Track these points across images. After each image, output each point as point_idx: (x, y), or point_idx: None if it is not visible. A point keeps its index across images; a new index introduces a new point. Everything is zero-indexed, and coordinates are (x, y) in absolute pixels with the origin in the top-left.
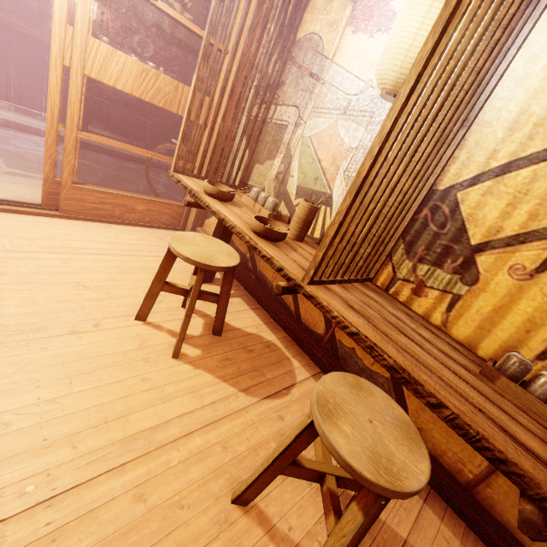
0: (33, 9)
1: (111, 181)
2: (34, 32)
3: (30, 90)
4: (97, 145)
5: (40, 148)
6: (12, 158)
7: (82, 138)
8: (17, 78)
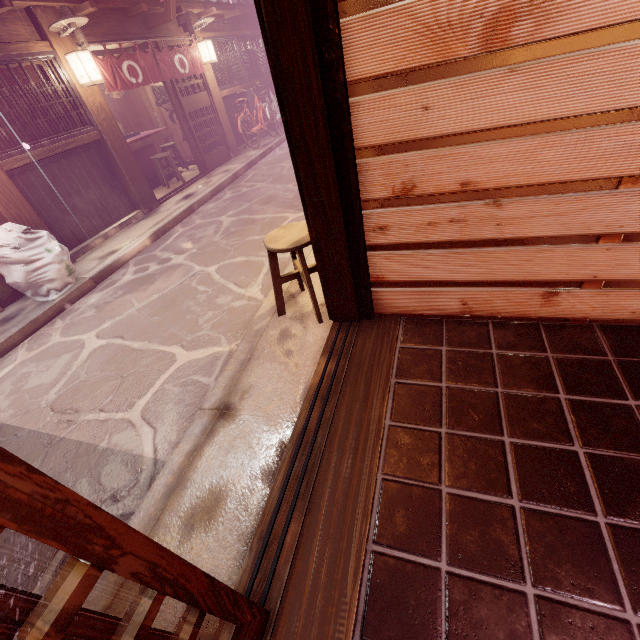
0: (61, 116)
1: (282, 202)
2: (78, 140)
3: (108, 202)
4: (197, 202)
5: (209, 227)
6: (247, 234)
7: (182, 205)
8: (95, 199)
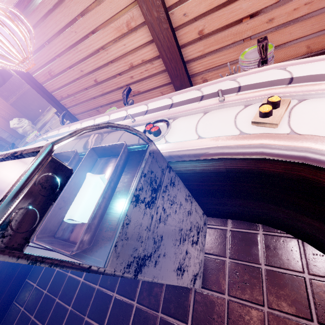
0: (19, 83)
1: None
2: (26, 88)
3: (41, 104)
4: None
5: None
6: None
7: None
8: (37, 104)
